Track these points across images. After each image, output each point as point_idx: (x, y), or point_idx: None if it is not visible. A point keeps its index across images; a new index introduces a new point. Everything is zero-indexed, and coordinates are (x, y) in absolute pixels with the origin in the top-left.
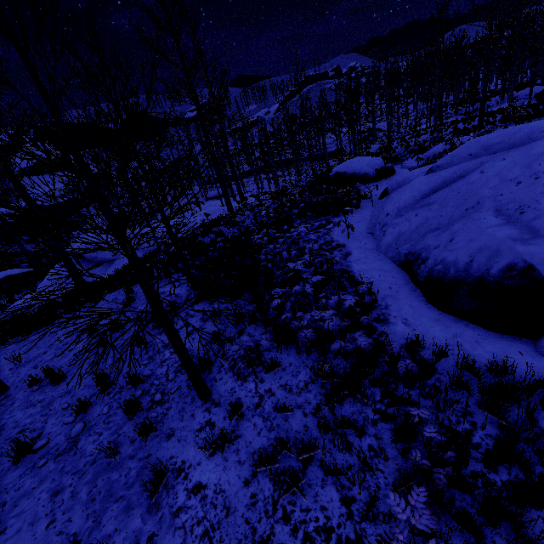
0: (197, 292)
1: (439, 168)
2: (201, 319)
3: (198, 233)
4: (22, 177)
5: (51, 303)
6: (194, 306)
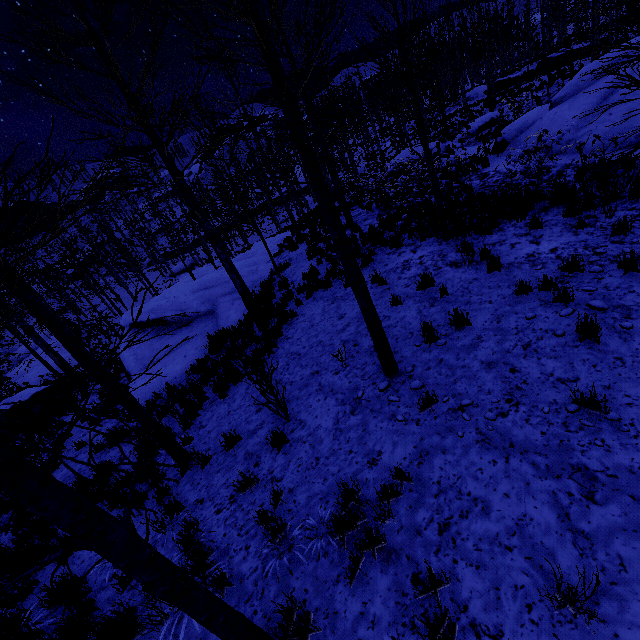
0: (459, 238)
1: (566, 97)
2: (519, 236)
3: (638, 66)
4: (188, 164)
5: (203, 361)
6: (483, 240)
